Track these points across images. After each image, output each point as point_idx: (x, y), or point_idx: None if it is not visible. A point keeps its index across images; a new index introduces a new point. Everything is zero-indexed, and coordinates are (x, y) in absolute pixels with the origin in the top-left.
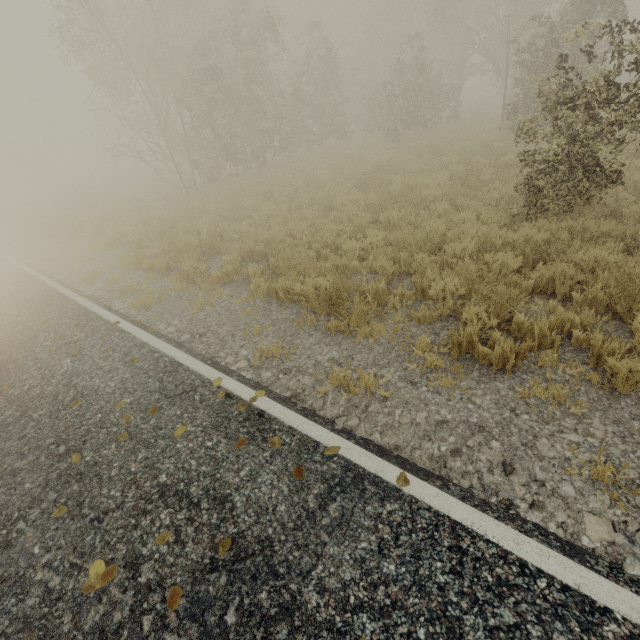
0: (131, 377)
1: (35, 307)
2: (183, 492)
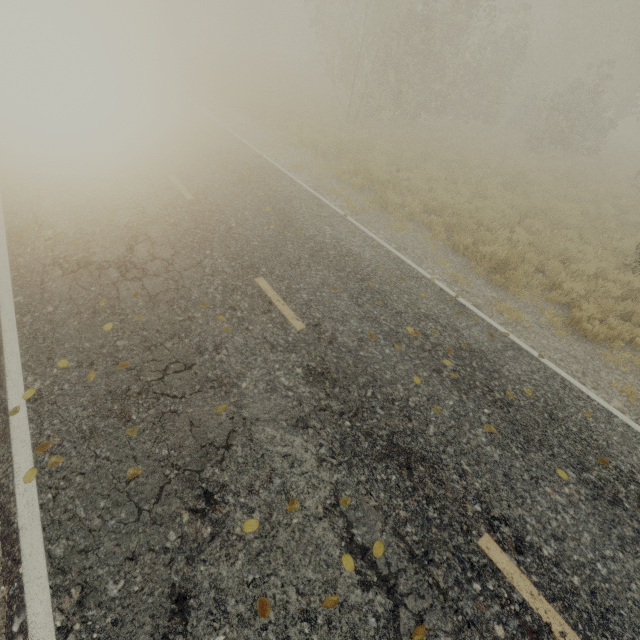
0: (377, 255)
1: (272, 176)
2: (436, 320)
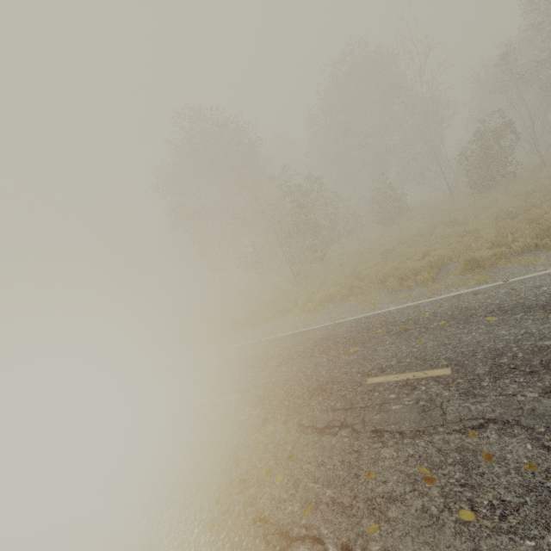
0: None
1: (391, 317)
2: None
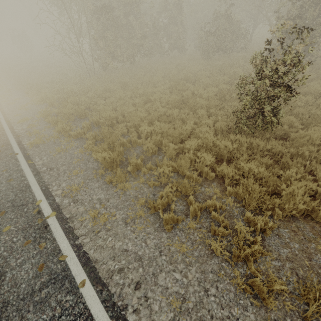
0: (4, 190)
1: None
2: None
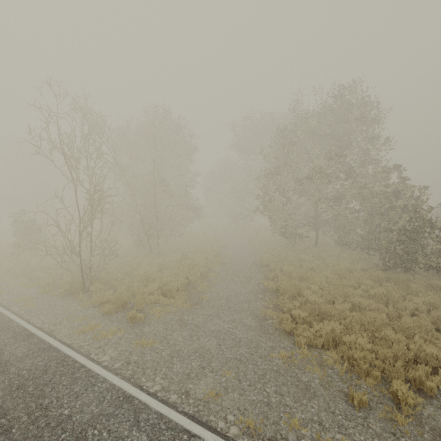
0: None
1: None
2: None
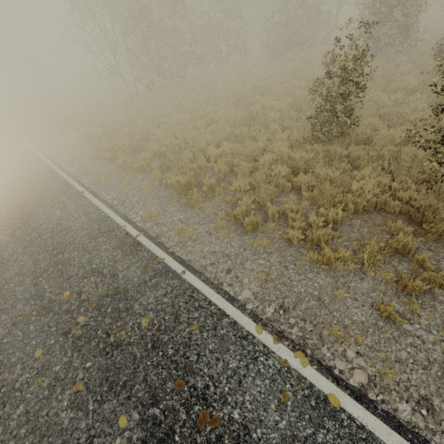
0: (86, 222)
1: (42, 179)
2: (101, 271)
